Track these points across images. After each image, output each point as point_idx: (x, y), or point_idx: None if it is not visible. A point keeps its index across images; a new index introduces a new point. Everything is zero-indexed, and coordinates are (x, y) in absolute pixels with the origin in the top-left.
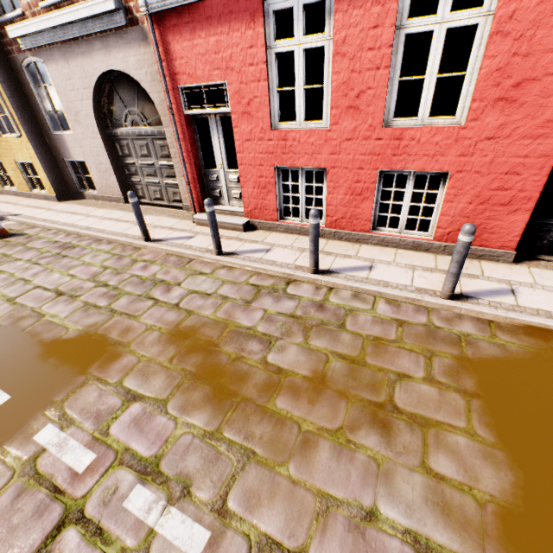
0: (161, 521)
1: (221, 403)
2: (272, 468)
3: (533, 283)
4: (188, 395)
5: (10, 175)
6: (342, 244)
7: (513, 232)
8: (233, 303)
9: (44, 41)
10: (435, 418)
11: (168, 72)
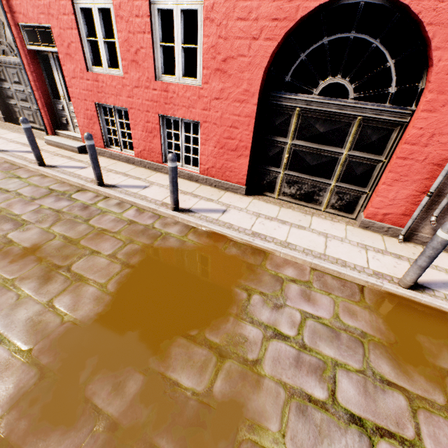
0: None
1: None
2: None
3: (244, 208)
4: None
5: None
6: (144, 171)
7: (242, 171)
8: (21, 199)
9: None
10: (89, 277)
11: (9, 9)
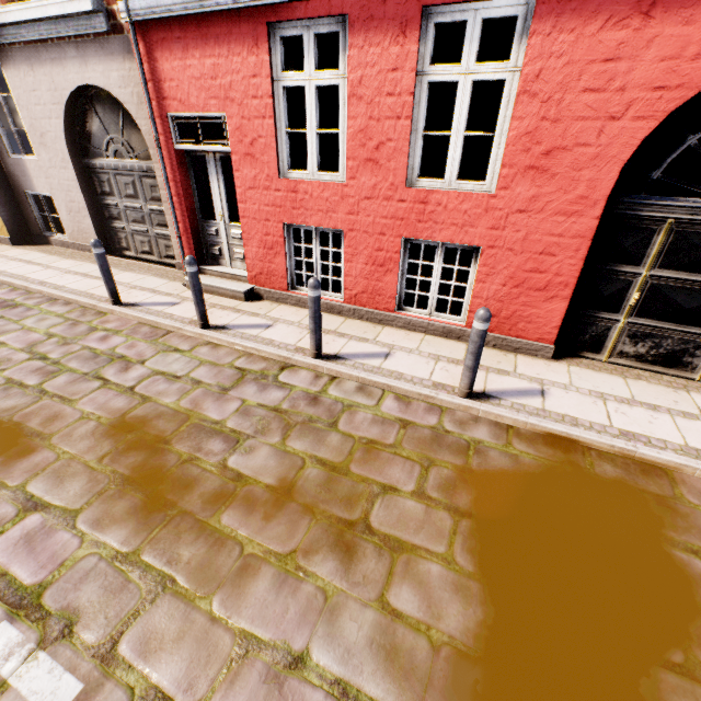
0: (20, 670)
1: (151, 516)
2: (191, 601)
3: (568, 384)
4: (110, 505)
5: None
6: (362, 325)
7: (551, 322)
8: (206, 390)
9: (2, 38)
10: (412, 541)
11: (155, 94)
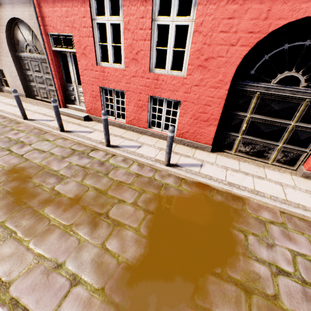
0: None
1: (14, 207)
2: (21, 242)
3: (214, 163)
4: None
5: None
6: (133, 134)
7: (210, 136)
8: (55, 157)
9: None
10: (124, 222)
11: (42, 23)
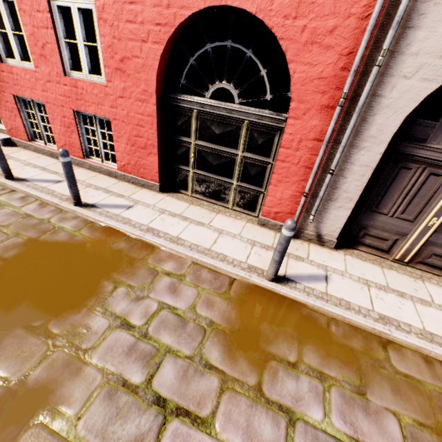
0: None
1: None
2: None
3: (152, 205)
4: None
5: None
6: None
7: (154, 169)
8: None
9: None
10: None
11: None
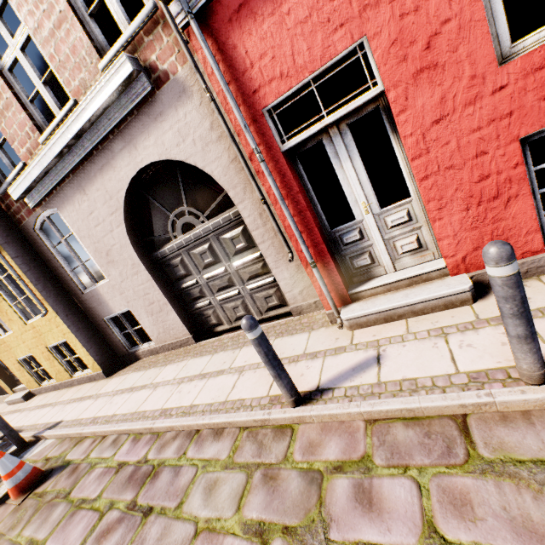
0: None
1: None
2: None
3: None
4: None
5: (45, 367)
6: None
7: None
8: None
9: (52, 181)
10: None
11: (239, 97)
